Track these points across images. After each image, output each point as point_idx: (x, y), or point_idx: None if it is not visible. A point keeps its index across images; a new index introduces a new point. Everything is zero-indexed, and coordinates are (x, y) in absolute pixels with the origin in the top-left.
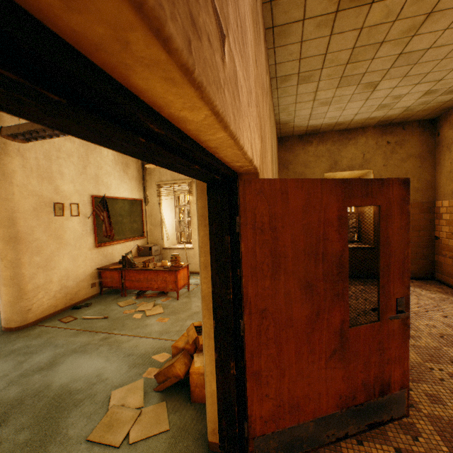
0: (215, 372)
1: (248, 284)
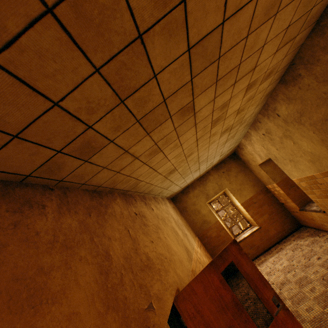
0: None
1: None
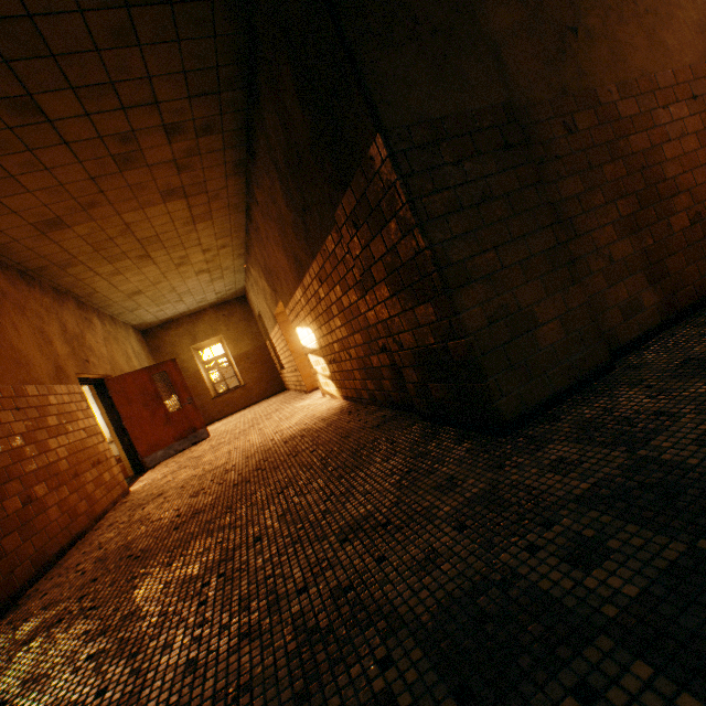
0: (121, 444)
1: (122, 410)
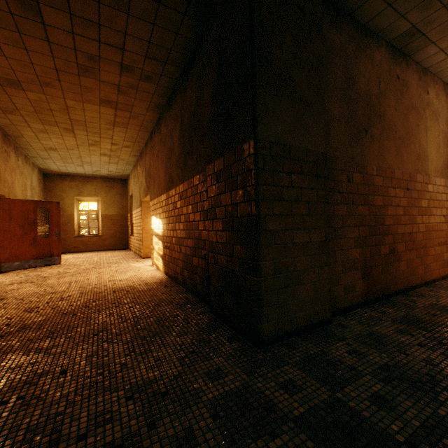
0: None
1: (1, 223)
